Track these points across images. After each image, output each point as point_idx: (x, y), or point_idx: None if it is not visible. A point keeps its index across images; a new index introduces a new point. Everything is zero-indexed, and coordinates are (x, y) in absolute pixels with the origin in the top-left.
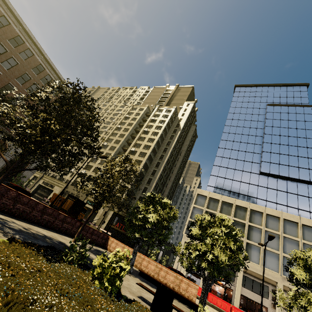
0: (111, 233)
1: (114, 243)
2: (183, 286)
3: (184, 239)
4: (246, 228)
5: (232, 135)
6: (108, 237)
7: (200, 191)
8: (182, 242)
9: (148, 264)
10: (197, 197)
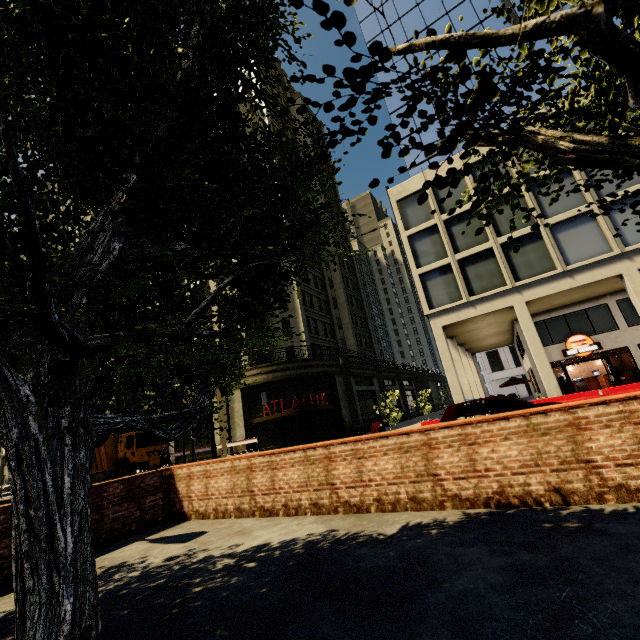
0: (270, 435)
1: (197, 481)
2: (605, 448)
3: (436, 325)
4: (579, 175)
5: (387, 7)
6: (169, 474)
7: (399, 190)
8: (436, 333)
9: (363, 466)
10: (401, 211)
